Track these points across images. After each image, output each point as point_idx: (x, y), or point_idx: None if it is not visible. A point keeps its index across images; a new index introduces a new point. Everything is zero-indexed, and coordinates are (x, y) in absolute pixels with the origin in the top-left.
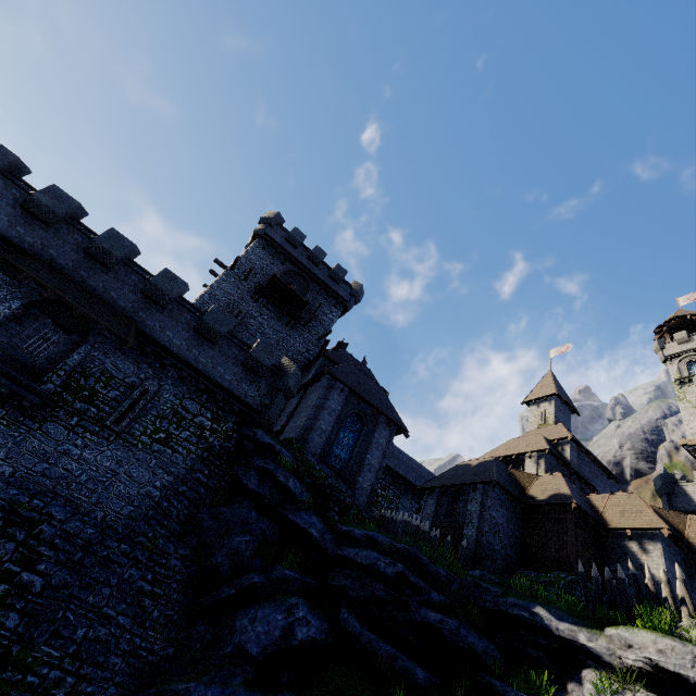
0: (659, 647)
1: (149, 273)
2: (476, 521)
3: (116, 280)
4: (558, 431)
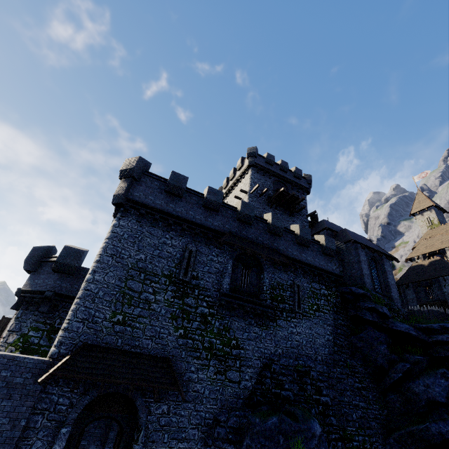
0: None
1: (263, 219)
2: None
3: (256, 229)
4: None
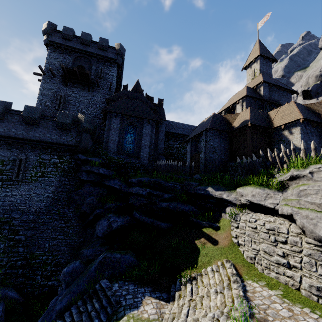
0: (253, 194)
1: None
2: (204, 150)
3: None
4: (258, 80)
